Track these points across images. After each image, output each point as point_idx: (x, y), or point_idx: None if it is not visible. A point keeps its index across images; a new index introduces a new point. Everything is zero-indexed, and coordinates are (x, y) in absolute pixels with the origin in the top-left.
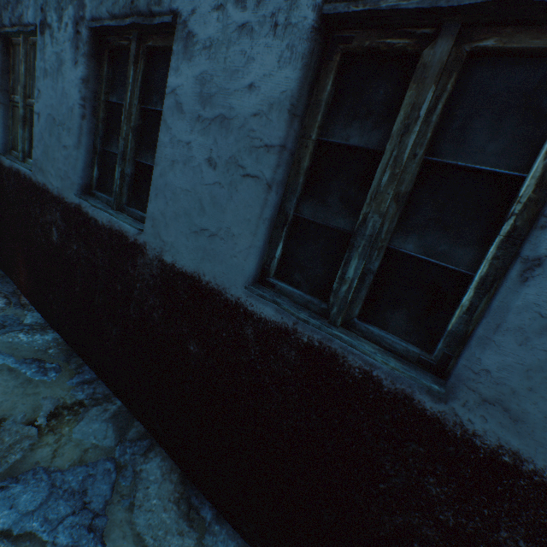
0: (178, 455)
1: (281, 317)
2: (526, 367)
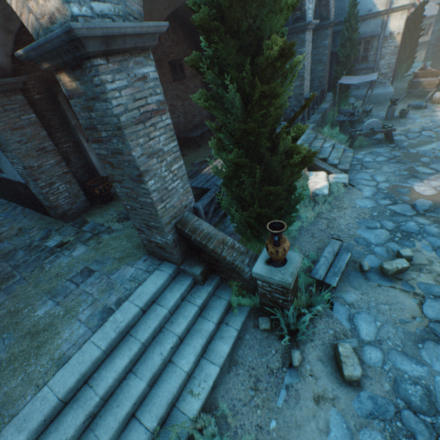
0: (22, 205)
1: (1, 176)
2: (4, 171)
